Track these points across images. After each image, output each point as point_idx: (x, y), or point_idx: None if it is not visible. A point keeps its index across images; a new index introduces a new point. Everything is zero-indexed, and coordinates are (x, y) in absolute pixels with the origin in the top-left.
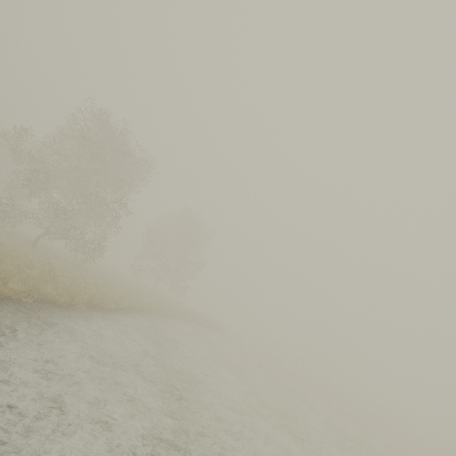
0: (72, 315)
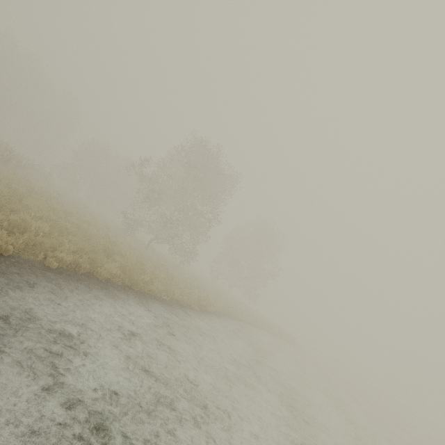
0: (192, 314)
